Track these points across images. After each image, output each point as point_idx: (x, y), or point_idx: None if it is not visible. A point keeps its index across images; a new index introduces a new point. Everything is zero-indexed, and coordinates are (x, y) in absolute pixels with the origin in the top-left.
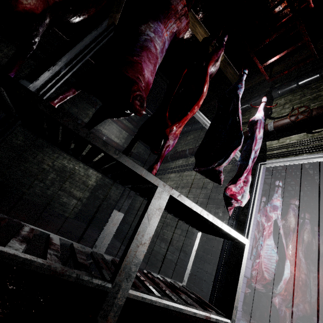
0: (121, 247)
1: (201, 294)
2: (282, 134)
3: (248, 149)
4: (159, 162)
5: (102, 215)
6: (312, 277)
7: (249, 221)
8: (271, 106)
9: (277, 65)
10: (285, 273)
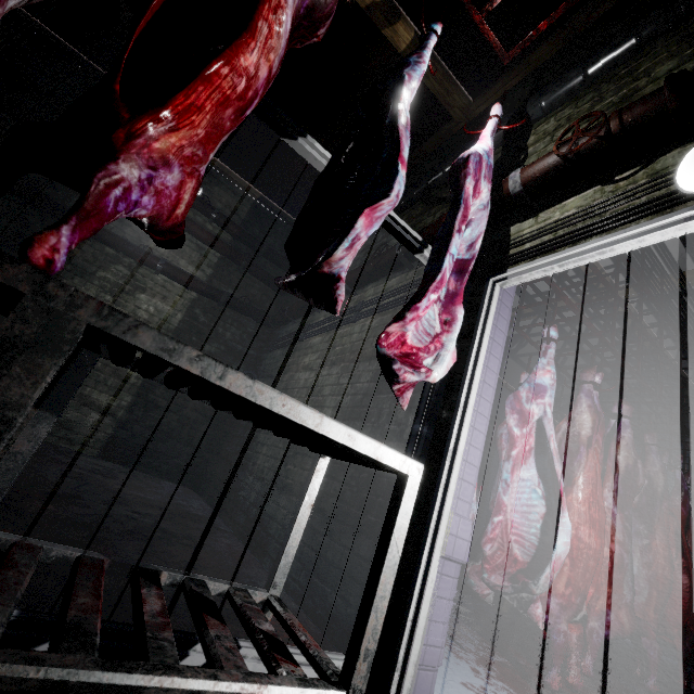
0: (202, 512)
1: (344, 613)
2: (545, 201)
3: (444, 234)
4: (68, 226)
5: (167, 444)
6: (638, 549)
7: (458, 423)
8: (512, 126)
9: (543, 43)
10: (558, 544)
